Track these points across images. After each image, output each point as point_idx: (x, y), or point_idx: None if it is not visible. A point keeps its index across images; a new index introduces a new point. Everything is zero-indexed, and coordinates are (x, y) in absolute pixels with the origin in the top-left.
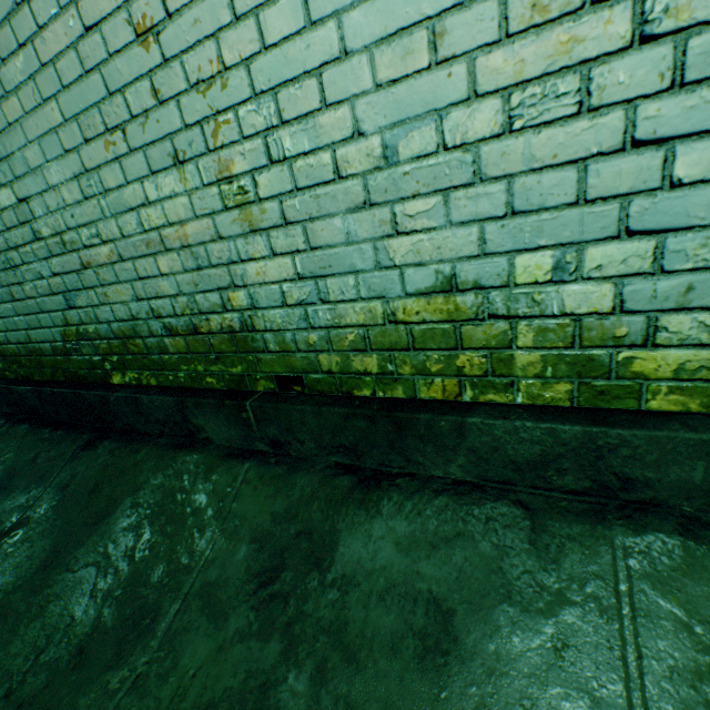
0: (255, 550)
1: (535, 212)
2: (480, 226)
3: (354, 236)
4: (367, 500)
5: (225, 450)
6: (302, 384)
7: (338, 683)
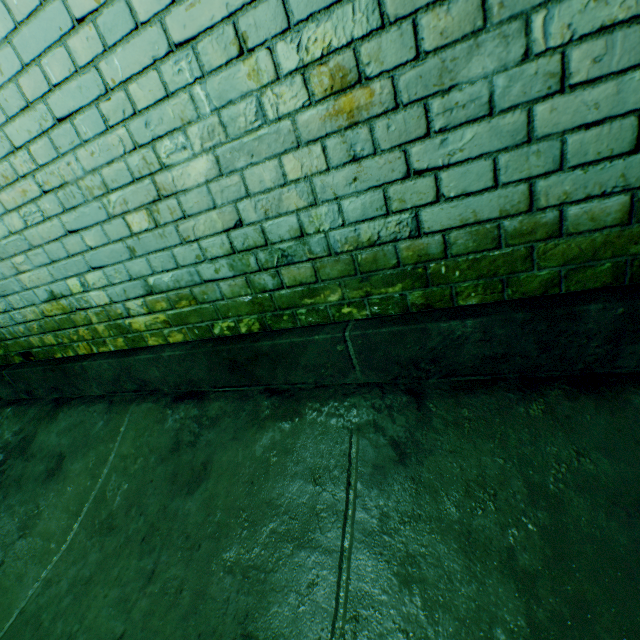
0: (1, 453)
1: (60, 261)
2: (47, 268)
3: (6, 275)
4: (54, 414)
5: (6, 402)
6: (33, 355)
7: (10, 500)
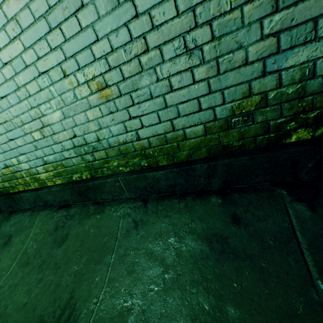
0: None
1: (8, 151)
2: (3, 154)
3: None
4: (9, 218)
5: None
6: (0, 192)
7: None
